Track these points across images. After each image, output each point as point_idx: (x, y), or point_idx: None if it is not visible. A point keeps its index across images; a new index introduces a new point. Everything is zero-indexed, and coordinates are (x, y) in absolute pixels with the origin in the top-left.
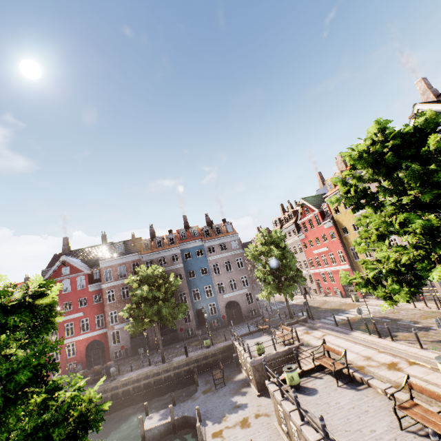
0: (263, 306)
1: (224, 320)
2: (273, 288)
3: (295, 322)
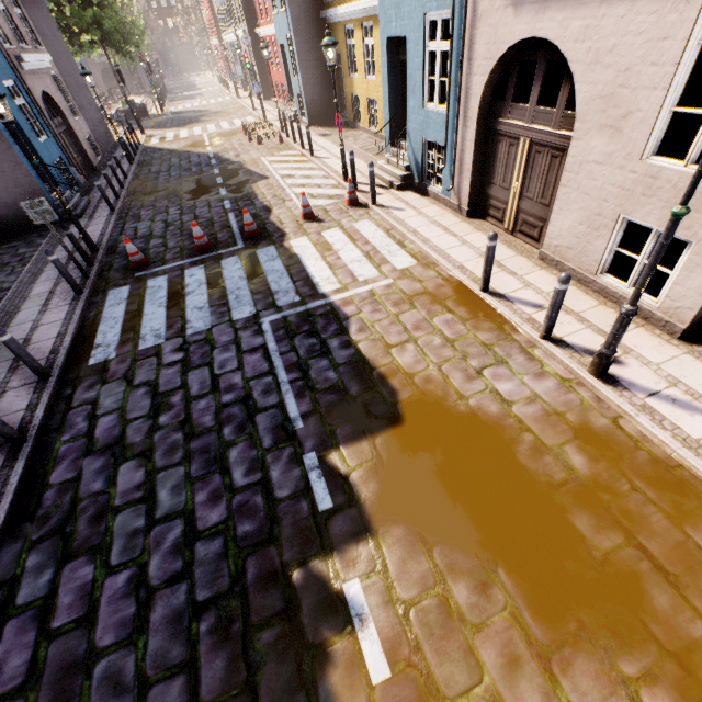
0: (173, 85)
1: (99, 91)
2: (113, 54)
3: (142, 94)
